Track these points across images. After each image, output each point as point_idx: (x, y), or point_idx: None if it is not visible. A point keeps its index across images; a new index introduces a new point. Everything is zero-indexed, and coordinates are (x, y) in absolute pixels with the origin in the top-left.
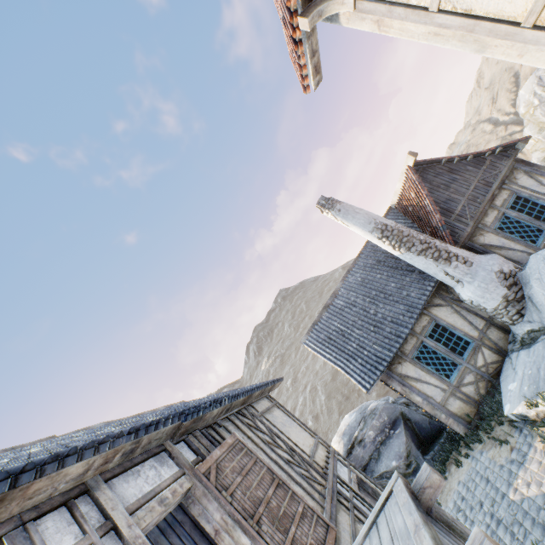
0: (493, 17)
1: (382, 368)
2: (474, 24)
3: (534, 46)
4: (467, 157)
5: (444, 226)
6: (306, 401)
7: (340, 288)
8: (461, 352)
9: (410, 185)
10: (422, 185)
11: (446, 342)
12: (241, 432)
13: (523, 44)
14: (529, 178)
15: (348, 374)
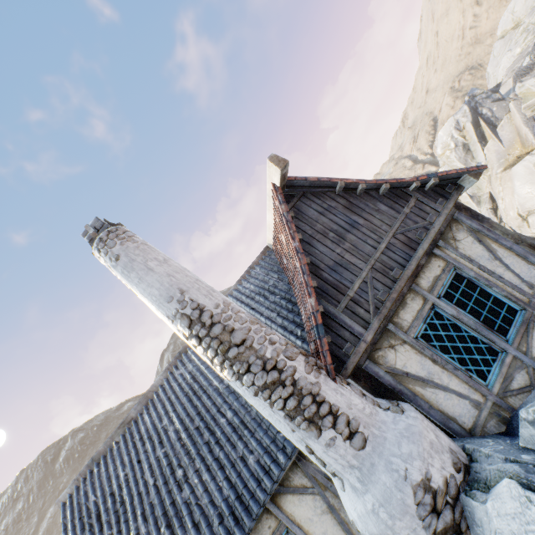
0: None
1: None
2: None
3: None
4: (379, 186)
5: (320, 326)
6: None
7: (158, 386)
8: None
9: (279, 221)
10: (293, 227)
11: None
12: None
13: None
14: (476, 242)
15: None
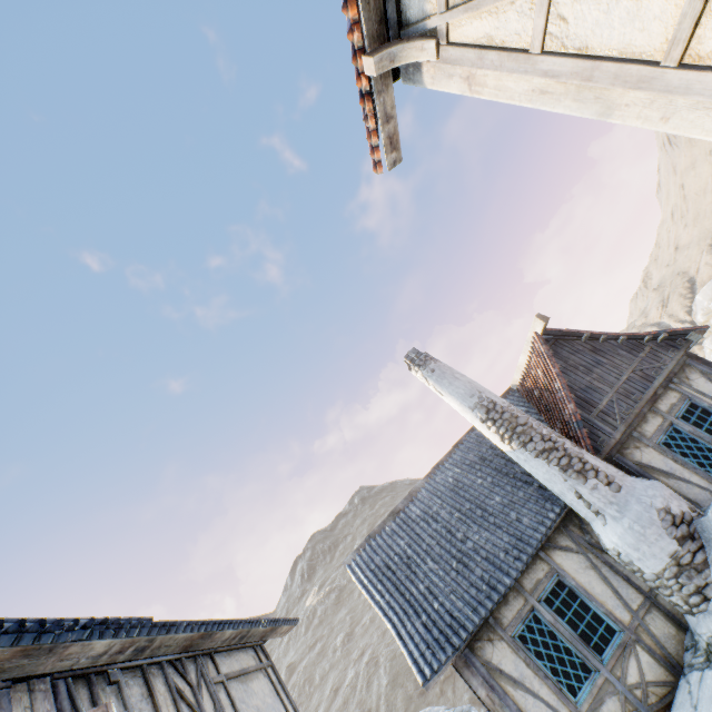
0: (619, 56)
1: (458, 642)
2: (592, 67)
3: (683, 97)
4: (618, 338)
5: (579, 421)
6: (357, 680)
7: (421, 487)
8: (598, 647)
9: (536, 358)
10: (553, 360)
11: (574, 620)
12: (152, 706)
13: (666, 95)
14: (708, 381)
15: (401, 639)
